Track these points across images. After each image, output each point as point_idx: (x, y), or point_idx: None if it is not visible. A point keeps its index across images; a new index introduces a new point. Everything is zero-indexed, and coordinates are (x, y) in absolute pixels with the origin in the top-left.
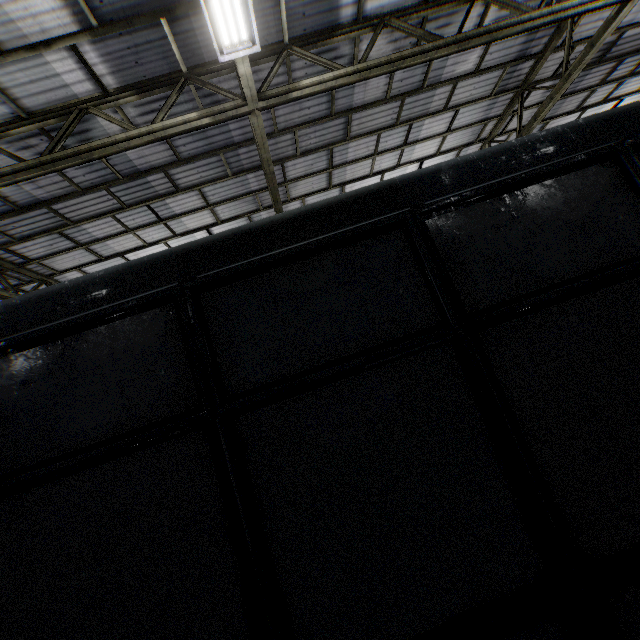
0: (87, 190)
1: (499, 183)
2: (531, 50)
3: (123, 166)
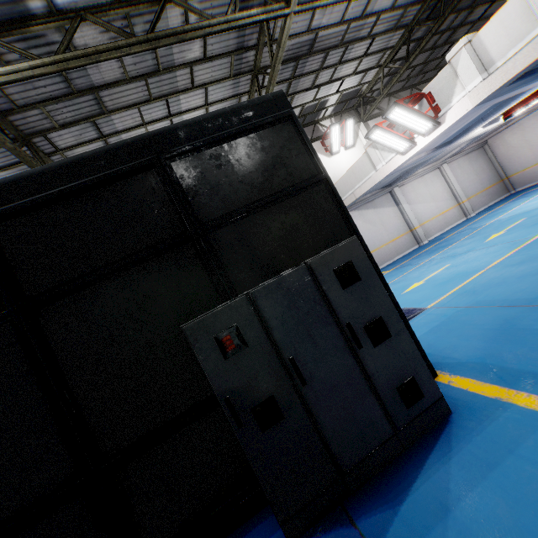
0: None
1: (57, 192)
2: (248, 43)
3: None
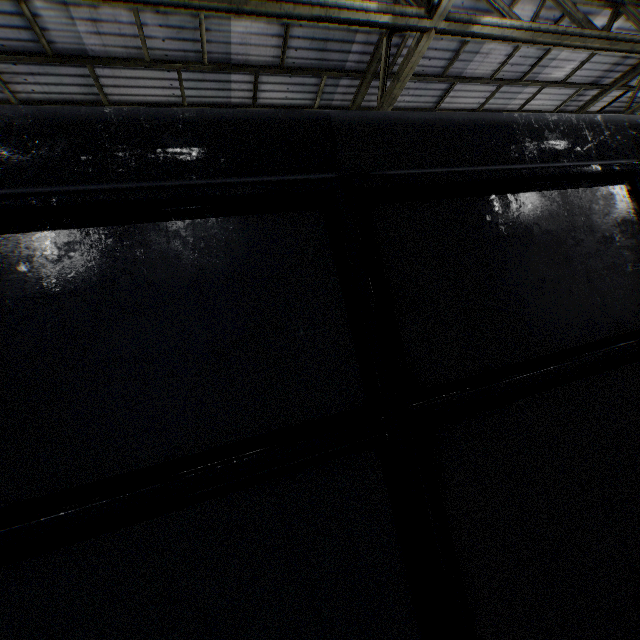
0: (156, 62)
1: None
2: (603, 80)
3: (216, 47)
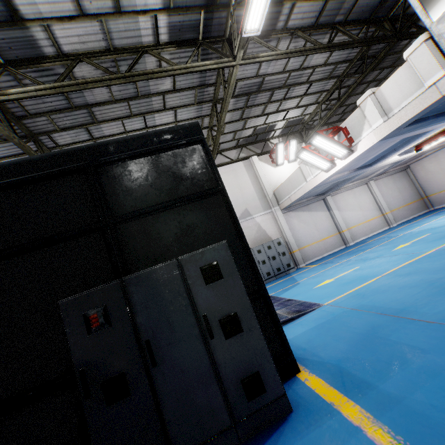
0: None
1: (4, 183)
2: (208, 81)
3: None
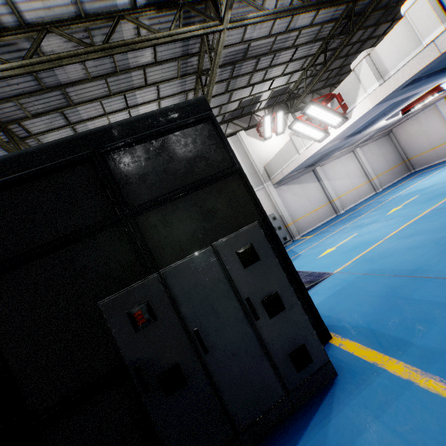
0: None
1: (2, 182)
2: (191, 50)
3: None
